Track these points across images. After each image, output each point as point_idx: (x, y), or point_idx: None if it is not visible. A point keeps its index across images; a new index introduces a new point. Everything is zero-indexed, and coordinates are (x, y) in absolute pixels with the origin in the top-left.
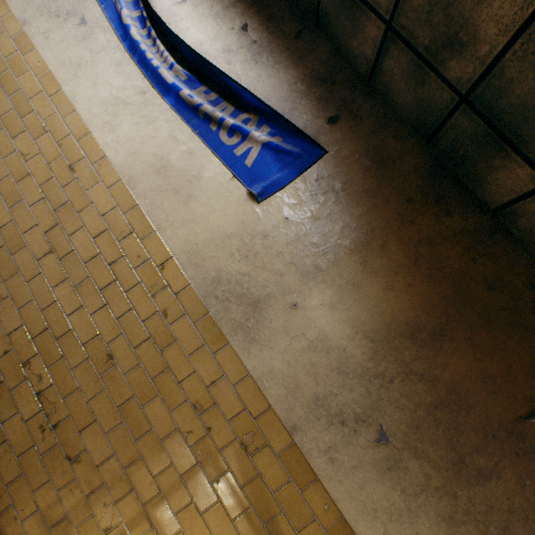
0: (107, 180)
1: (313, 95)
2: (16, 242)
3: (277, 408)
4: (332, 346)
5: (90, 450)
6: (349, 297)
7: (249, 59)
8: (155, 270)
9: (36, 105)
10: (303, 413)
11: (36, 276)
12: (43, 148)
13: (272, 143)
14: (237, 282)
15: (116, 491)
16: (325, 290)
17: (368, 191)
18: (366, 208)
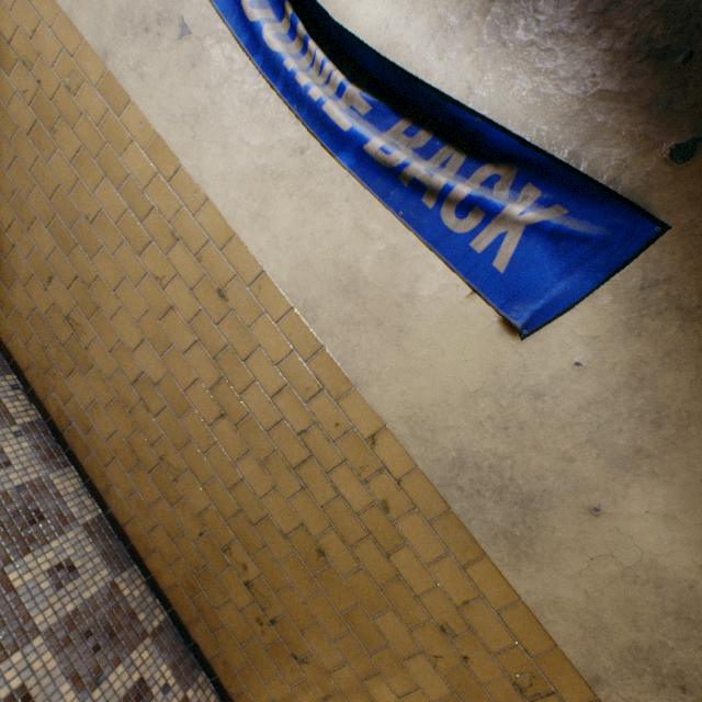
0: (272, 309)
1: (634, 99)
2: (179, 401)
3: (568, 650)
4: (666, 579)
5: (317, 654)
6: None
7: (487, 40)
8: (362, 445)
9: (154, 199)
10: (612, 664)
11: (212, 446)
12: (179, 266)
13: (546, 223)
14: (492, 468)
15: (354, 701)
16: (655, 490)
17: None
18: None
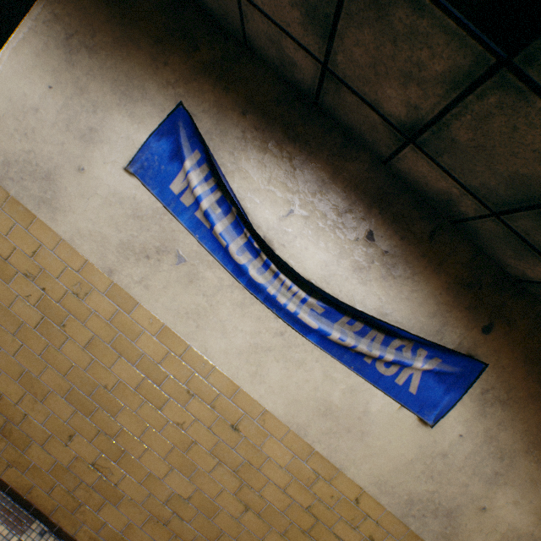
0: (275, 432)
1: (461, 305)
2: (208, 507)
3: None
4: (521, 533)
5: None
6: (528, 492)
7: (385, 275)
8: (350, 505)
9: (168, 369)
10: None
11: (241, 532)
12: (196, 413)
13: (434, 369)
14: (428, 499)
15: None
16: (507, 490)
17: (532, 395)
18: (533, 411)
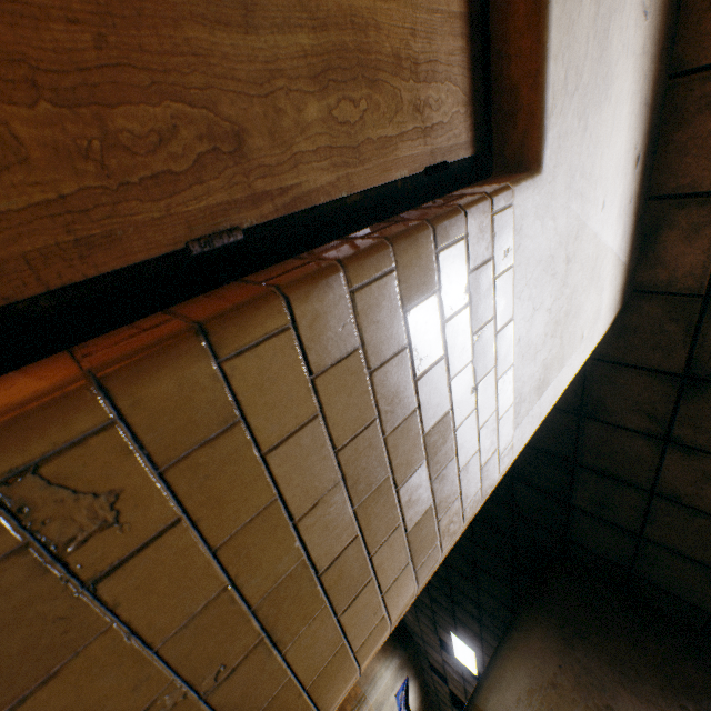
0: None
1: (422, 700)
2: None
3: None
4: None
5: None
6: None
7: (416, 699)
8: None
9: None
10: None
11: None
12: None
13: None
14: None
15: None
16: None
17: None
18: None
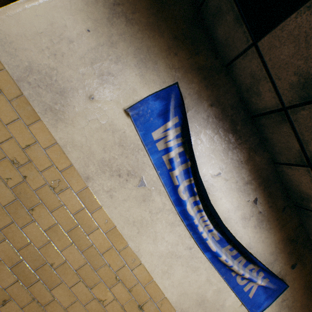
0: None
1: (286, 251)
2: None
3: None
4: None
5: None
6: None
7: (256, 225)
8: None
9: (107, 259)
10: None
11: None
12: (117, 294)
13: (265, 285)
14: None
15: None
16: None
17: (302, 305)
18: None
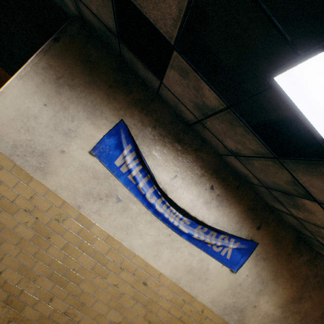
0: (165, 283)
1: (249, 218)
2: None
3: None
4: (269, 314)
5: None
6: (272, 296)
7: (218, 205)
8: (199, 313)
9: (110, 257)
10: None
11: None
12: (125, 278)
13: (237, 247)
14: (233, 305)
15: None
16: (264, 297)
17: (275, 254)
18: (275, 262)
